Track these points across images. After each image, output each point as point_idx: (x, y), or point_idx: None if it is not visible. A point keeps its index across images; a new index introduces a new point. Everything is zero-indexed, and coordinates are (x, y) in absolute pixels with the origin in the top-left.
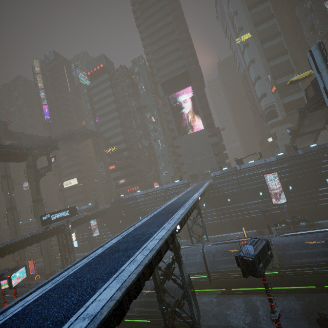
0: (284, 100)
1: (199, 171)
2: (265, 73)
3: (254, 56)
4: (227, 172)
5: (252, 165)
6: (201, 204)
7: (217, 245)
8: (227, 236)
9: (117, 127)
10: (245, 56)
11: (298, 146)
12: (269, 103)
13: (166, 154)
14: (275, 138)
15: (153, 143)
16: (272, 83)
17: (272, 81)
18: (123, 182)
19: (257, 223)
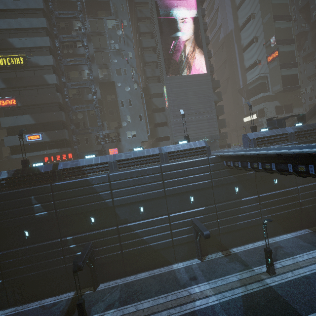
0: (282, 71)
1: (192, 137)
2: (263, 36)
3: (256, 11)
4: (276, 134)
5: (310, 128)
6: (231, 188)
7: (291, 271)
8: (277, 245)
9: (34, 15)
10: (241, 9)
11: (312, 121)
12: (263, 72)
13: (137, 101)
14: (260, 115)
15: (114, 77)
16: (272, 49)
17: (275, 45)
18: (36, 139)
19: (308, 218)
